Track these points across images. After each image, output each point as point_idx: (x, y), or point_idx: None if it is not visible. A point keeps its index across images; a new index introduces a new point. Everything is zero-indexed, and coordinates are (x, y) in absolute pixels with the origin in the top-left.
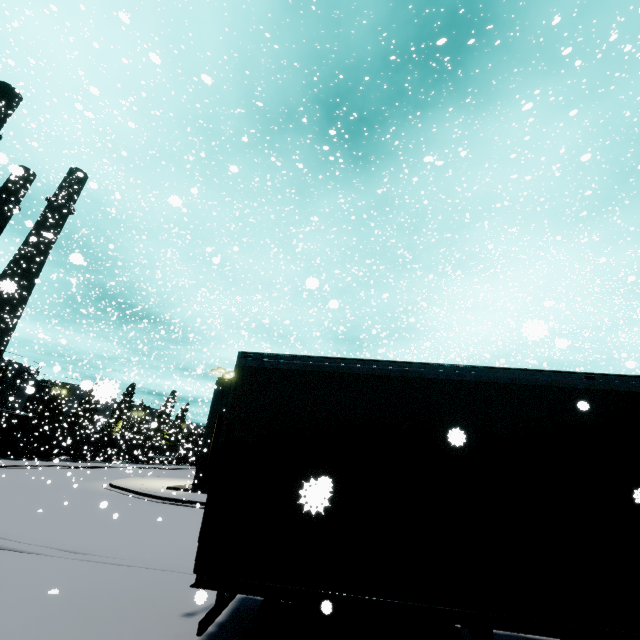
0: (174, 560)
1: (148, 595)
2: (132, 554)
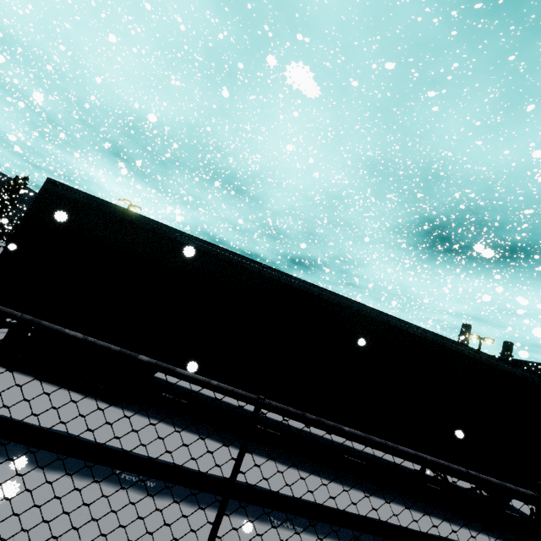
0: None
1: None
2: None
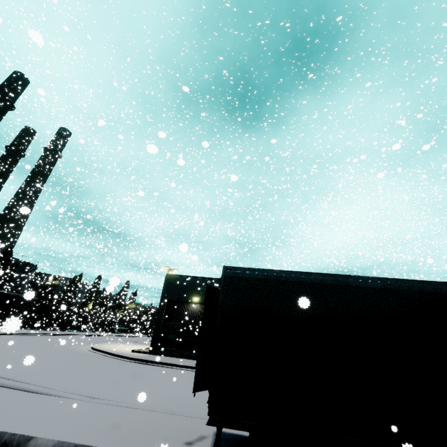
0: (157, 404)
1: (156, 429)
2: (128, 399)
